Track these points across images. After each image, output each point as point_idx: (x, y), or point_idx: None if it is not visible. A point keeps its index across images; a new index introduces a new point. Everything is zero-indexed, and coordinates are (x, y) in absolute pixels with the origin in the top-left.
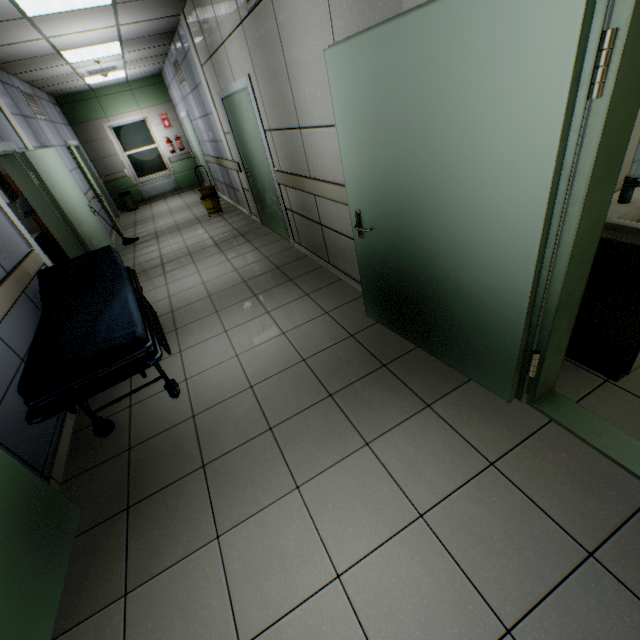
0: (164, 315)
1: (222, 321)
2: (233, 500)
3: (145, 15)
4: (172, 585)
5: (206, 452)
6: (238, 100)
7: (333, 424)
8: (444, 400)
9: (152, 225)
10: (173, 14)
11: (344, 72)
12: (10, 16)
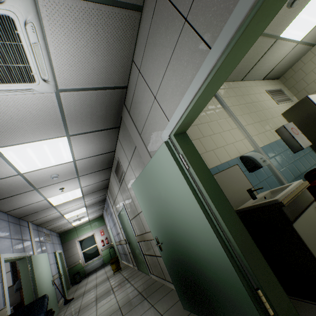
0: None
1: None
2: None
3: (94, 196)
4: None
5: None
6: (122, 213)
7: None
8: None
9: (84, 288)
10: (104, 194)
11: (137, 188)
12: (48, 207)
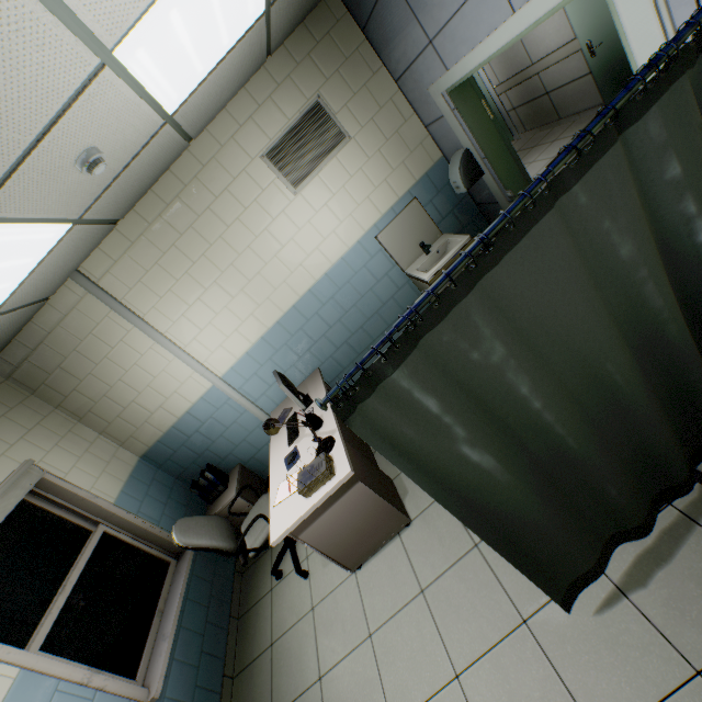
0: None
1: None
2: None
3: None
4: None
5: None
6: None
7: None
8: None
9: None
10: None
11: None
12: None
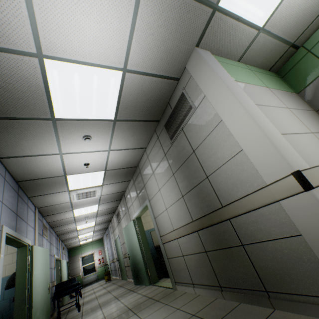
0: (80, 304)
1: (97, 299)
2: (87, 315)
3: (101, 225)
4: None
5: (83, 314)
6: (117, 239)
7: (114, 300)
8: (139, 290)
9: (83, 291)
10: (107, 224)
11: (124, 231)
12: (74, 230)
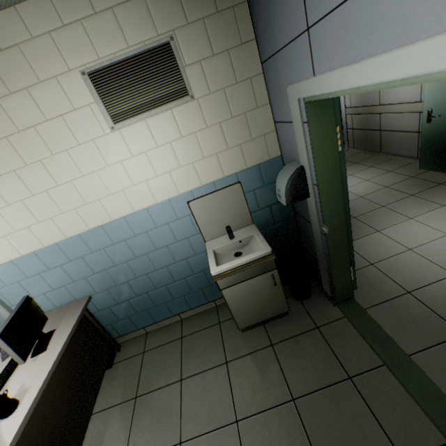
0: None
1: None
2: (378, 223)
3: None
4: (365, 241)
5: (352, 214)
6: None
7: (419, 202)
8: None
9: None
10: None
11: None
12: None
